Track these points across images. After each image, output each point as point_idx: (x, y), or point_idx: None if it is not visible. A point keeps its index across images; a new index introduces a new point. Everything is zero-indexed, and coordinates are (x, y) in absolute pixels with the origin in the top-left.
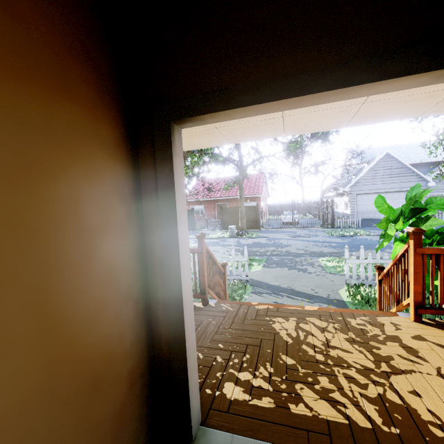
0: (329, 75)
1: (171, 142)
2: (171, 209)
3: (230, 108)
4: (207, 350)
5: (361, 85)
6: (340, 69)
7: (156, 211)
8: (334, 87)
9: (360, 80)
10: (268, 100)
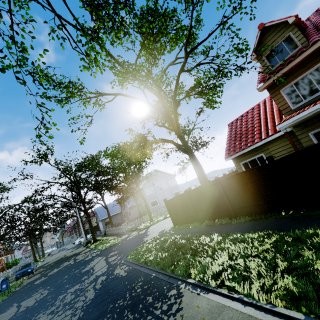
0: None
1: None
2: None
3: None
4: None
5: None
6: None
7: None
8: None
9: None
10: None
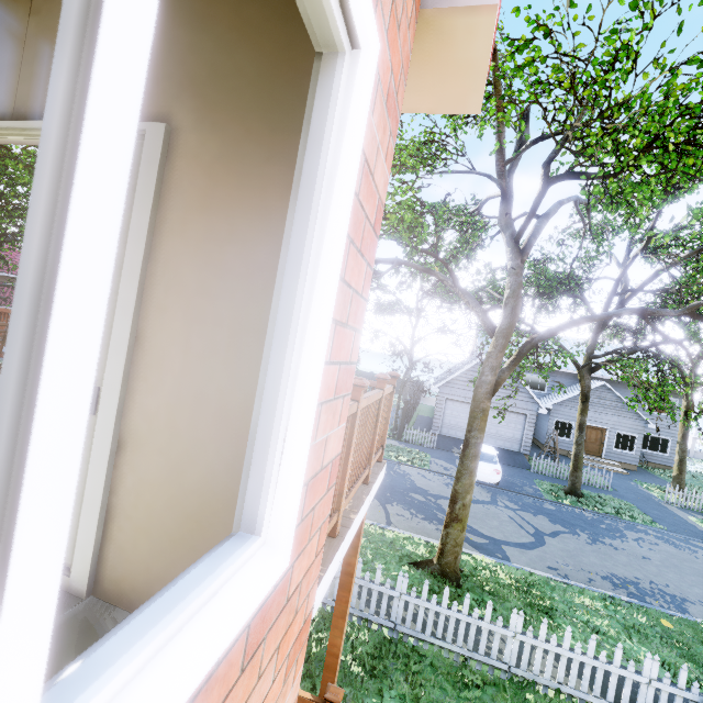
0: None
1: None
2: None
3: None
4: None
5: None
6: None
7: None
8: None
9: None
10: None
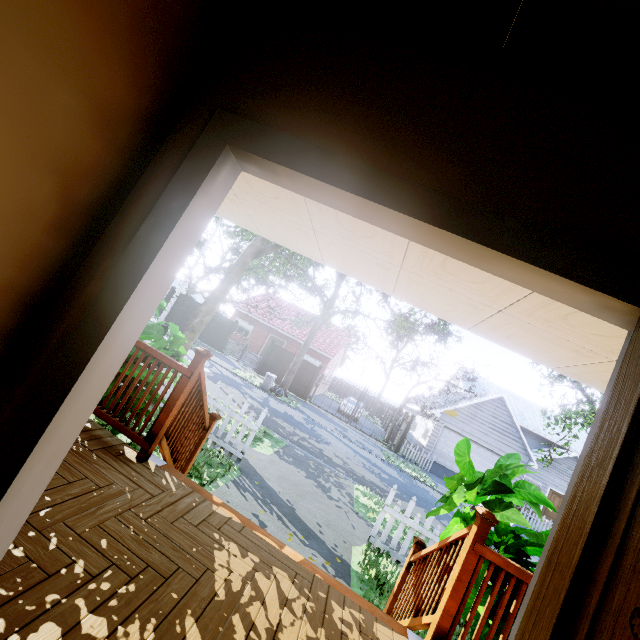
0: (469, 216)
1: (209, 171)
2: (140, 263)
3: (318, 178)
4: (74, 540)
5: (503, 255)
6: (486, 217)
7: (118, 252)
8: (467, 234)
9: (504, 247)
10: (374, 199)
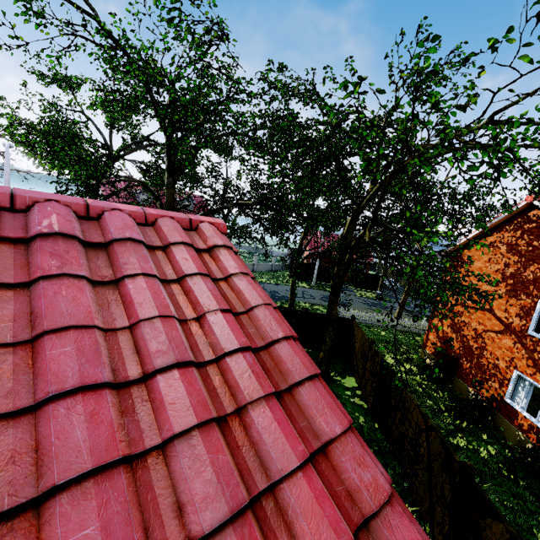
0: None
1: None
2: None
3: None
4: None
5: None
6: None
7: None
8: None
9: None
10: None
